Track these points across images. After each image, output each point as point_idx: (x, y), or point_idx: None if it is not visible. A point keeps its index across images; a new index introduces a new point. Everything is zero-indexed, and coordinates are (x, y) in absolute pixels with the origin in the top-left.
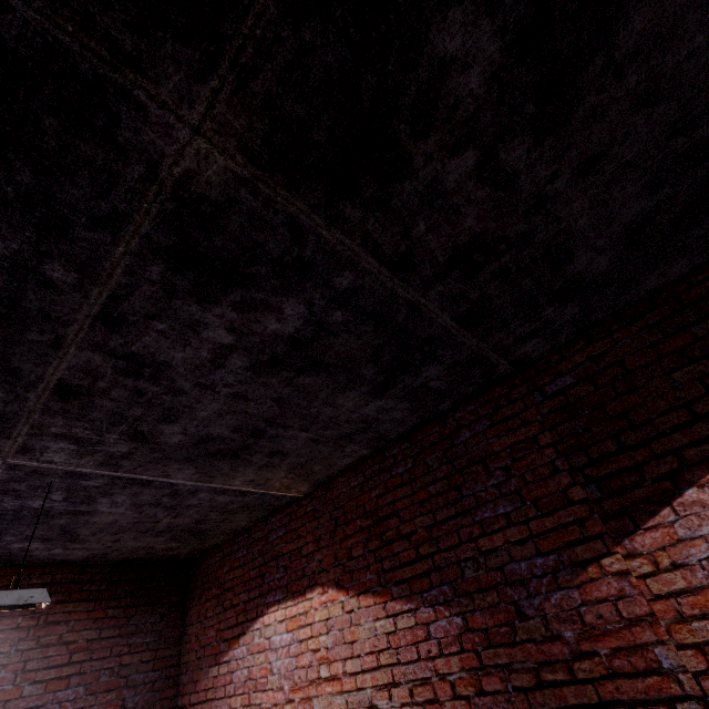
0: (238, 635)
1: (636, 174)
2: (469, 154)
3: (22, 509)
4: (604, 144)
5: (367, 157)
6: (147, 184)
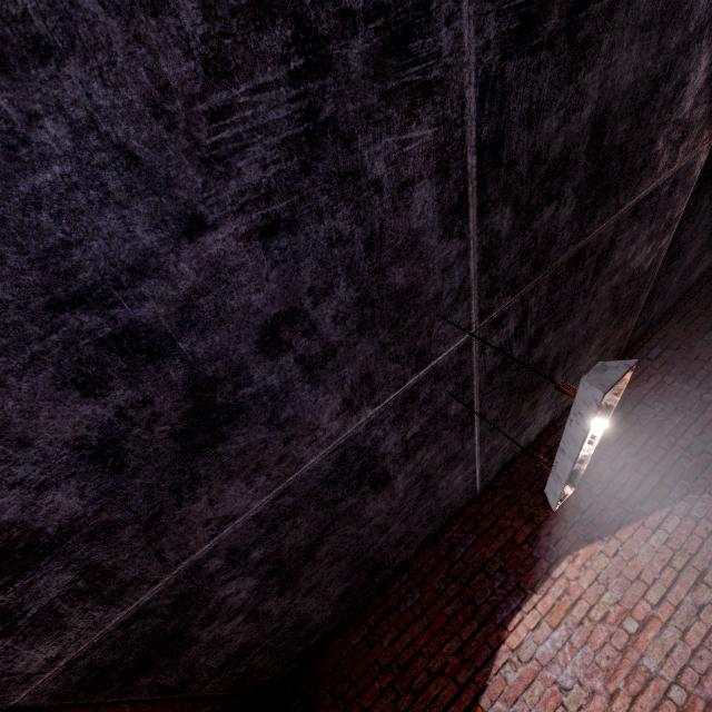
0: (473, 699)
1: (704, 239)
2: (709, 200)
3: (368, 451)
4: (711, 220)
5: (708, 182)
6: (699, 145)
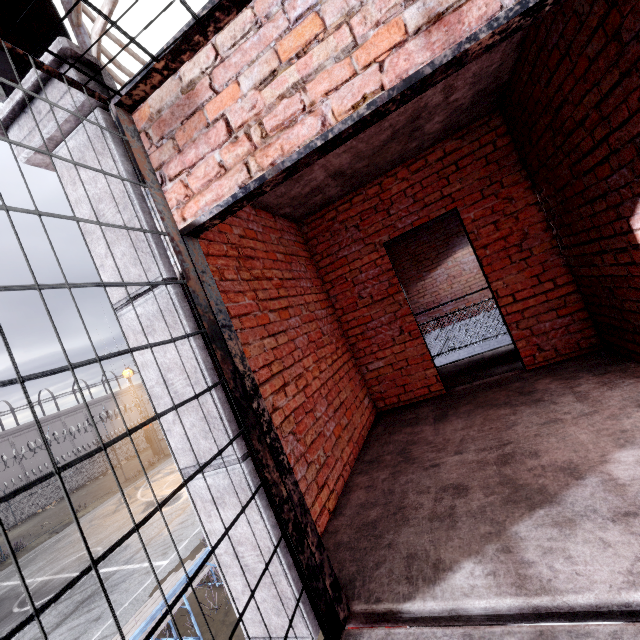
0: (435, 267)
1: None
2: None
3: None
4: None
5: None
6: None
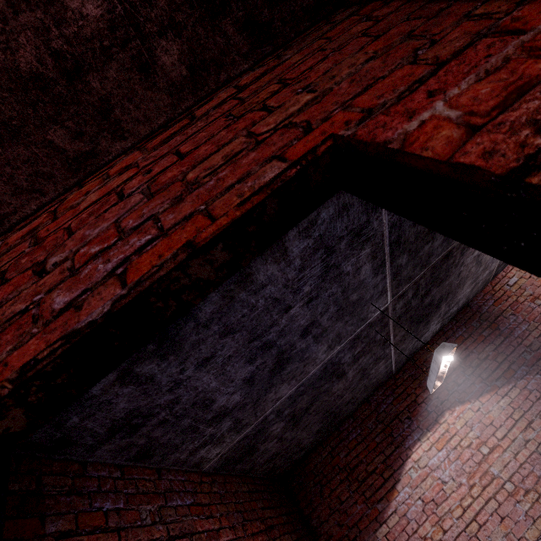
0: (392, 486)
1: None
2: None
3: (336, 363)
4: None
5: None
6: None
